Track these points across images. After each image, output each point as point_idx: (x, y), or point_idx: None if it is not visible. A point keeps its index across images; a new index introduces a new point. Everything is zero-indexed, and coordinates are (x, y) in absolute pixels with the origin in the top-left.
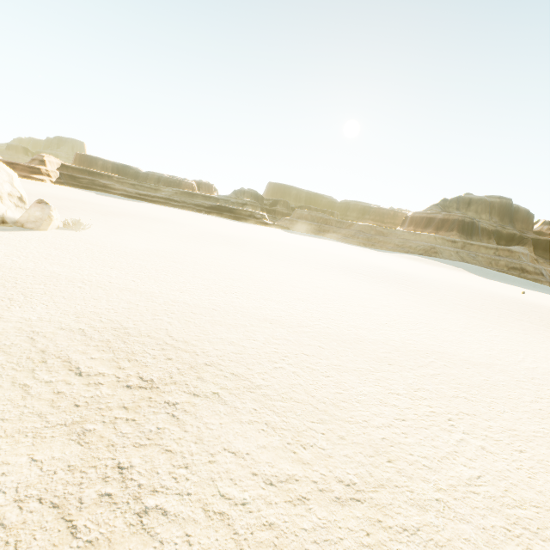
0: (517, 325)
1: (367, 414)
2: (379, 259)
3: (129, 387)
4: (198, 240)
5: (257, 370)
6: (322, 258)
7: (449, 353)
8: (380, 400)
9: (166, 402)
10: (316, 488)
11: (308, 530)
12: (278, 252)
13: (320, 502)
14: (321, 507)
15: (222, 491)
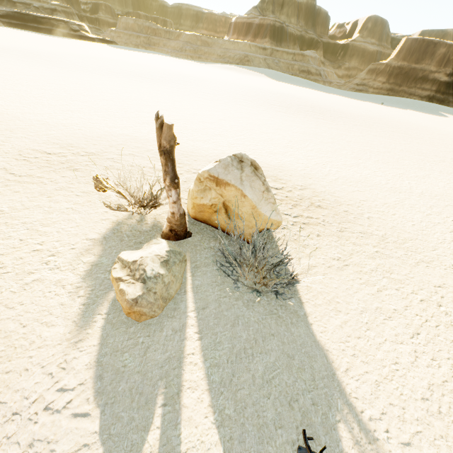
0: (228, 100)
1: (20, 123)
2: (192, 69)
3: None
4: None
5: None
6: (121, 67)
7: (132, 109)
8: (38, 121)
9: None
10: None
11: None
12: (71, 63)
13: None
14: None
15: None
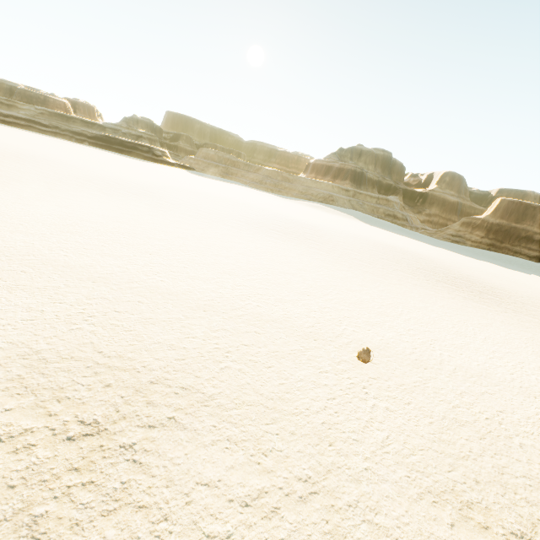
0: (395, 275)
1: (307, 401)
2: (287, 208)
3: (71, 439)
4: (91, 192)
5: (205, 377)
6: (236, 211)
7: (355, 317)
8: (314, 383)
9: (121, 446)
10: (283, 494)
11: (285, 539)
12: (190, 205)
13: (289, 506)
14: (290, 511)
15: (206, 532)
